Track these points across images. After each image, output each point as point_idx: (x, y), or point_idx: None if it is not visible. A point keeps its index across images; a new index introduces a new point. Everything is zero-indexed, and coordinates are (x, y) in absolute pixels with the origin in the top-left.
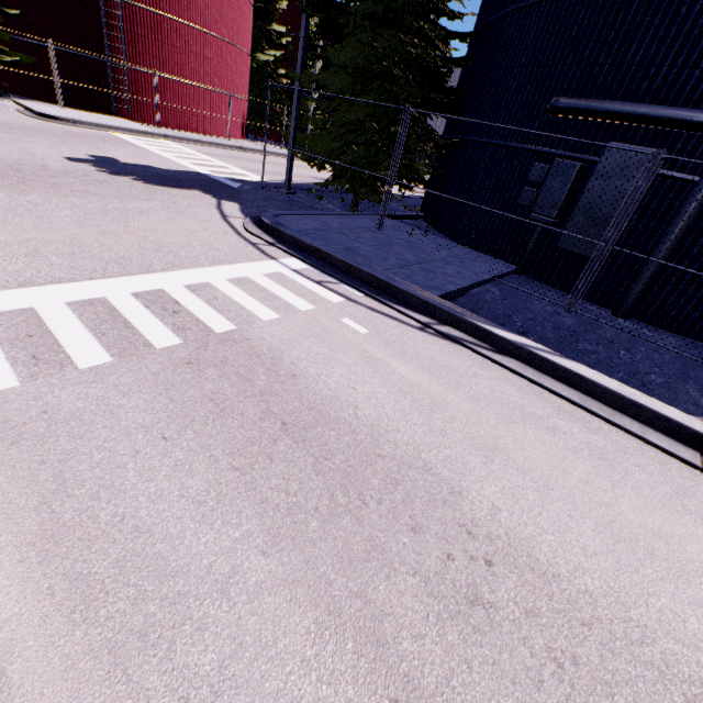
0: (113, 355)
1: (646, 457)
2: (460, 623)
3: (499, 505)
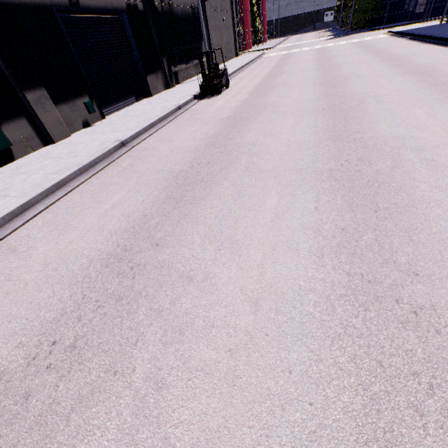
0: None
1: None
2: None
3: None
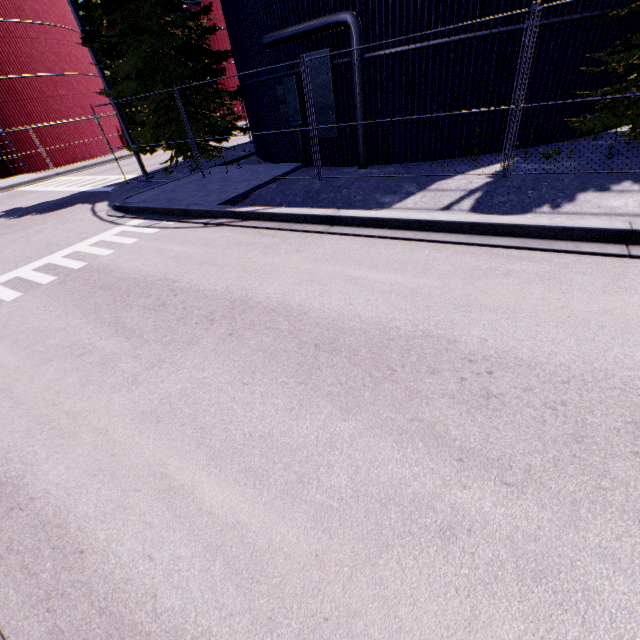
0: (23, 293)
1: (298, 238)
2: (152, 311)
3: (194, 279)
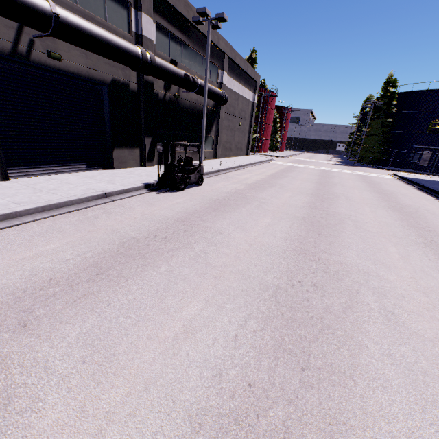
0: None
1: None
2: None
3: None
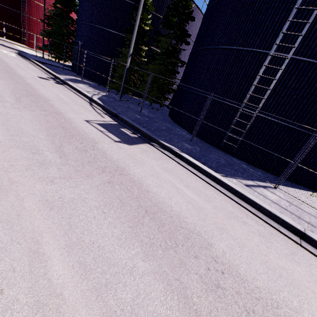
0: None
1: (29, 64)
2: None
3: None
